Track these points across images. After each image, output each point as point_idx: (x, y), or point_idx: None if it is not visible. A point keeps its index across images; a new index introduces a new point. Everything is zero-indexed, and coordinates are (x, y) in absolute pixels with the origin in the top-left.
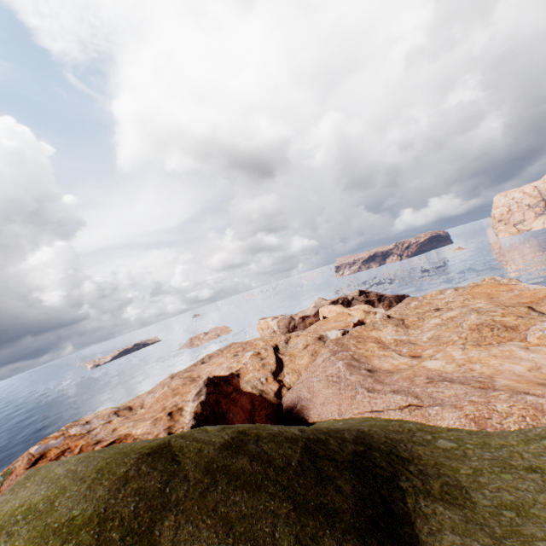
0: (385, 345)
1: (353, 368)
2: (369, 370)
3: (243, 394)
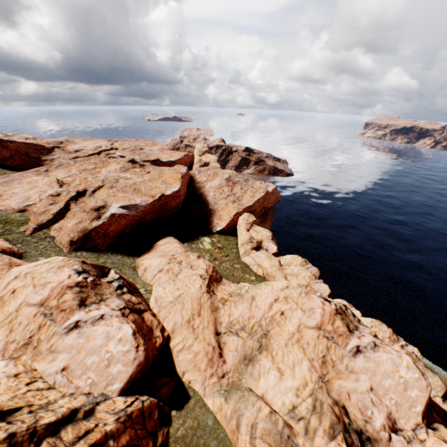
0: (90, 170)
1: (47, 167)
2: (47, 171)
3: (9, 151)
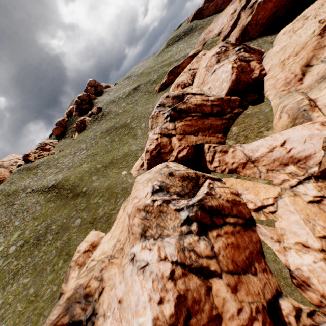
0: None
1: None
2: None
3: None
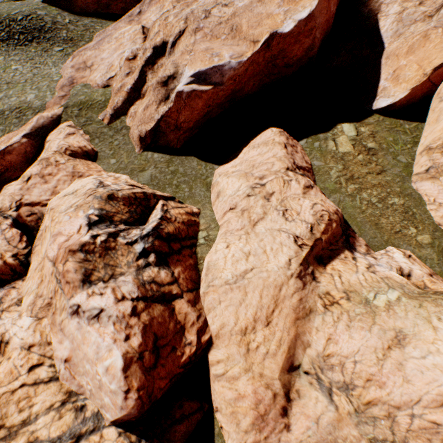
0: None
1: (139, 6)
2: (139, 13)
3: None
